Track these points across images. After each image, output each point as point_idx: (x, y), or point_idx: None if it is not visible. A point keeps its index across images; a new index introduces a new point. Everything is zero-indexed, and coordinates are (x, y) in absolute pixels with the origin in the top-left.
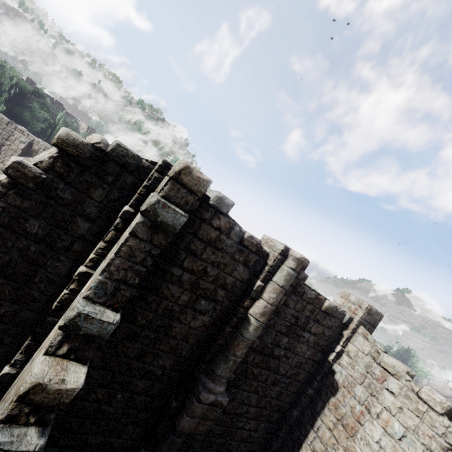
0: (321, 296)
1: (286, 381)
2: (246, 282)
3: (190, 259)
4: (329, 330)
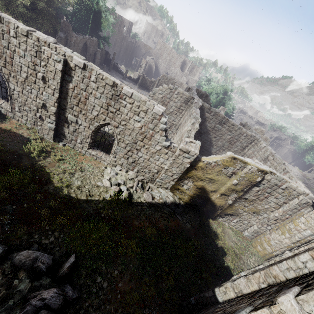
0: None
1: None
2: None
3: None
4: None
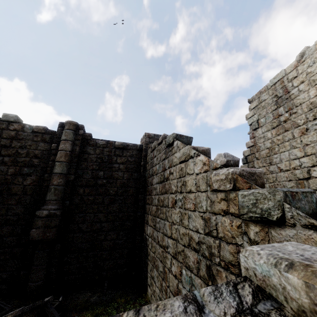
0: (111, 141)
1: (120, 198)
2: (50, 150)
3: (4, 149)
4: (132, 158)
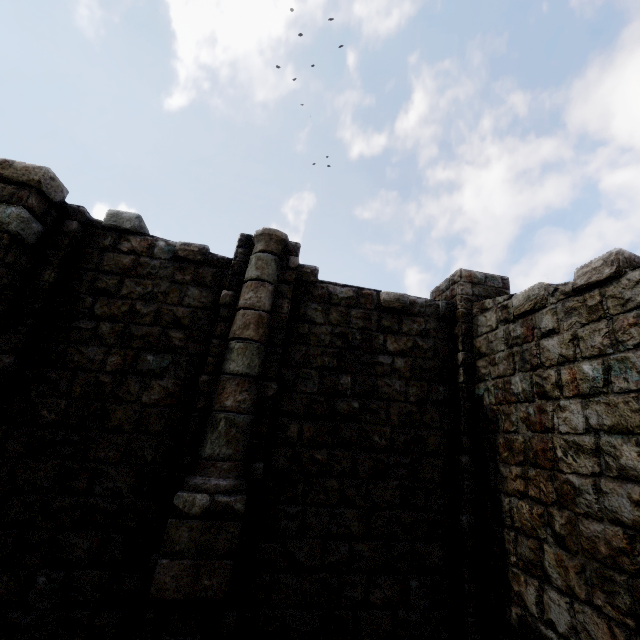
0: (367, 290)
1: (403, 461)
2: (213, 307)
3: (102, 302)
4: (425, 339)
